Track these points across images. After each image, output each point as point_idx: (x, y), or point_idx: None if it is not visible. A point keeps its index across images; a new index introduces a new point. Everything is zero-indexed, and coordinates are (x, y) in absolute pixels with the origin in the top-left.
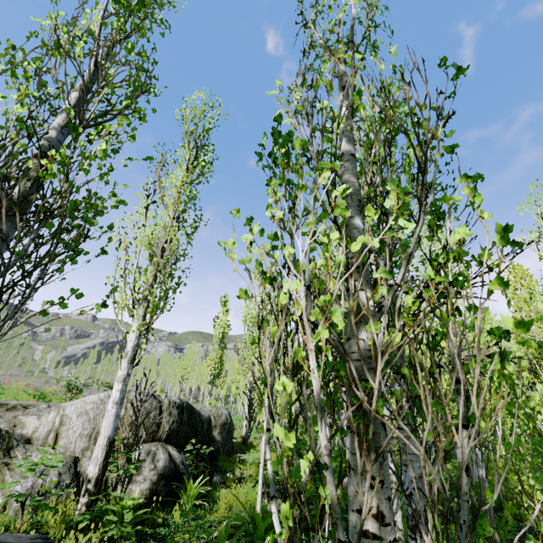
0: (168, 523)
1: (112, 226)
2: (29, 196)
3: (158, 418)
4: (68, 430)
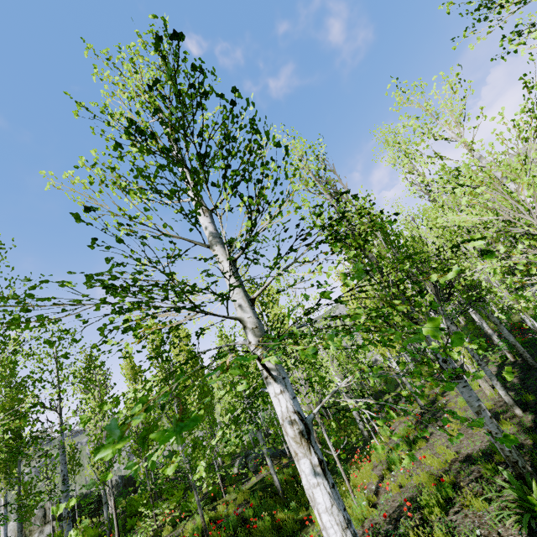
0: None
1: None
2: None
3: None
4: None
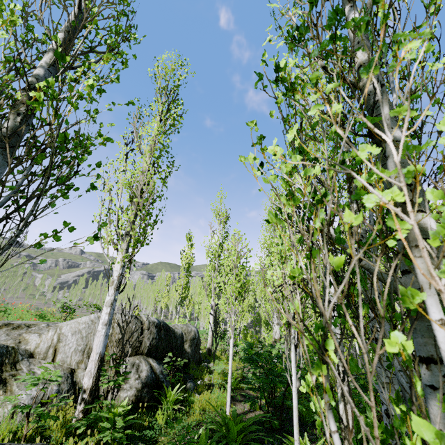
0: (152, 426)
1: (100, 164)
2: (19, 131)
3: (141, 337)
4: (64, 346)
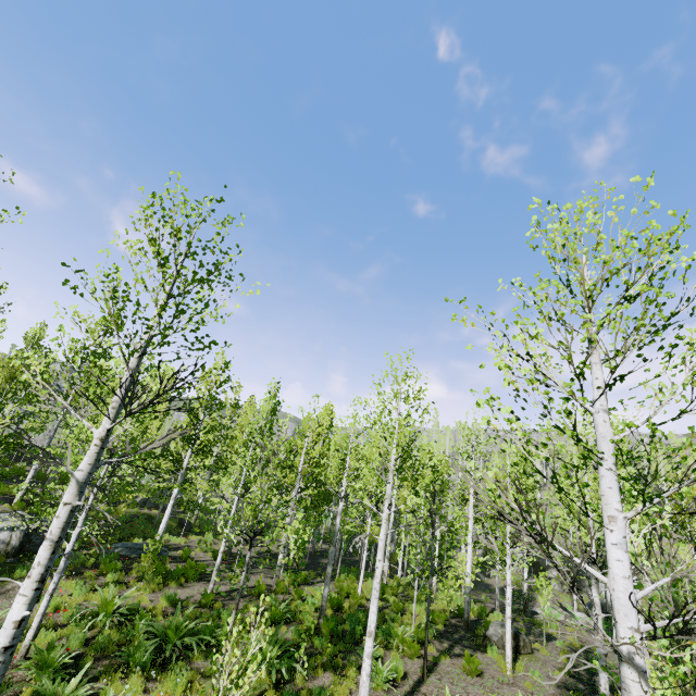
0: None
1: None
2: None
3: None
4: None
